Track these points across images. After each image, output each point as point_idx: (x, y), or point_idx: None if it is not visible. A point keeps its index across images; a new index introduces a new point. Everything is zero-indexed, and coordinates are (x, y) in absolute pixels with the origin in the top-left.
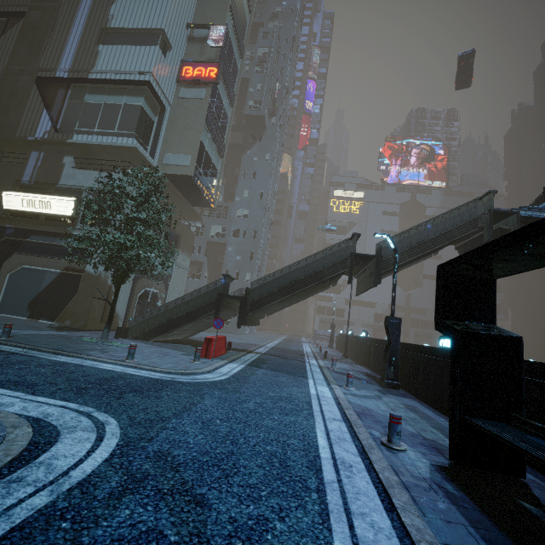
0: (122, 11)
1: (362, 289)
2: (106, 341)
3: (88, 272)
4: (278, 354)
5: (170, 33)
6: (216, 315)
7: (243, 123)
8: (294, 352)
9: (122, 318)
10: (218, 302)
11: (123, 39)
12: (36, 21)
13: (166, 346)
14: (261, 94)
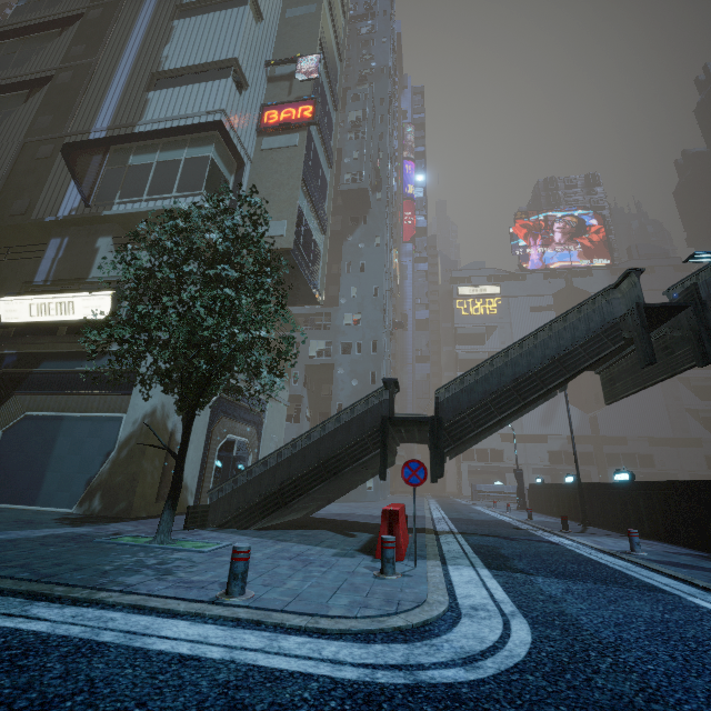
0: (179, 50)
1: (633, 385)
2: (168, 538)
3: (134, 411)
4: (485, 531)
5: (245, 67)
6: (384, 460)
7: (338, 204)
8: (498, 525)
9: (192, 491)
10: (383, 434)
11: (181, 82)
12: (65, 82)
13: (287, 536)
14: (359, 163)
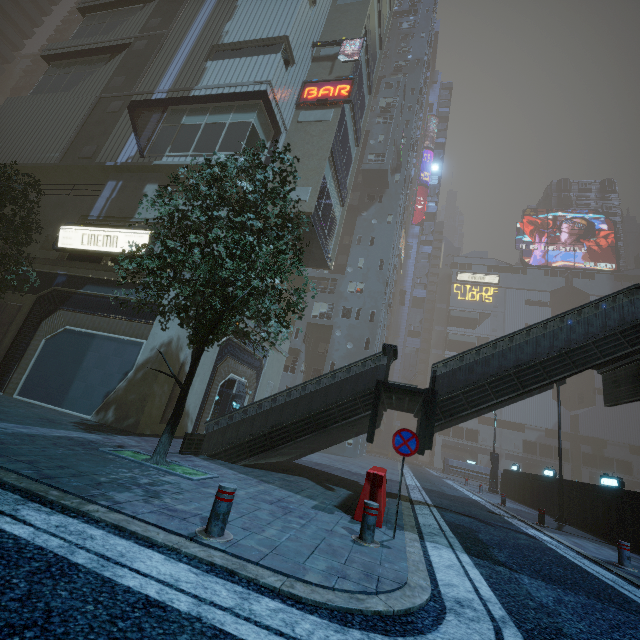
0: (238, 26)
1: None
2: (163, 460)
3: (154, 339)
4: (460, 509)
5: (295, 45)
6: (373, 423)
7: (358, 181)
8: (472, 504)
9: (193, 418)
10: (376, 397)
11: (236, 54)
12: (140, 49)
13: (270, 478)
14: (383, 145)
